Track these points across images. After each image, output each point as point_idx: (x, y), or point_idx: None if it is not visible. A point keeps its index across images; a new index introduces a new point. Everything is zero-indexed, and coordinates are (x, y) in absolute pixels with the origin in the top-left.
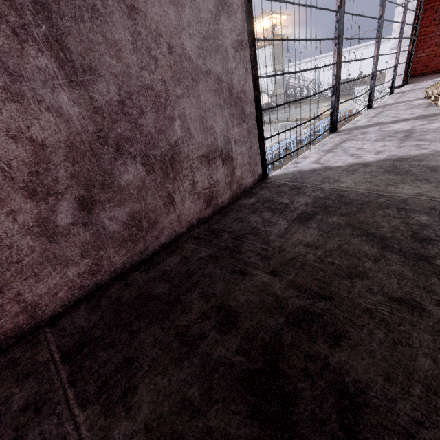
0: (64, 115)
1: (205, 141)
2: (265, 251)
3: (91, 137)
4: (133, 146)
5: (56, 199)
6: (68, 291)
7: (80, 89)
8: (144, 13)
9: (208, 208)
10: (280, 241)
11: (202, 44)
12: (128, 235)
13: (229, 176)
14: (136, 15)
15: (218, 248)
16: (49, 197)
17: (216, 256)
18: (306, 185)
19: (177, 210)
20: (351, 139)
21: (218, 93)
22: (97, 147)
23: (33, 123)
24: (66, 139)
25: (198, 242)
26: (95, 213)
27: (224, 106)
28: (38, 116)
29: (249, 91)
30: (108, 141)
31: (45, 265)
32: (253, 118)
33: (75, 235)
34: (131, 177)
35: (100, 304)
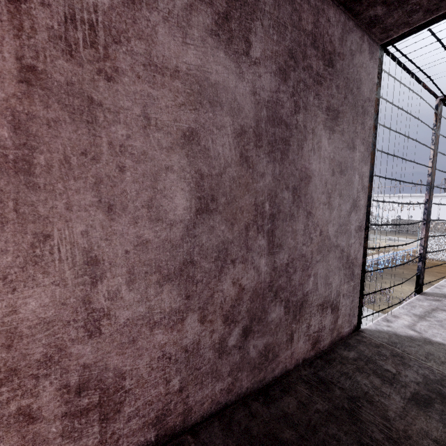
0: (259, 271)
1: (324, 293)
2: (389, 431)
3: (265, 285)
4: (283, 293)
5: (234, 325)
6: (210, 403)
7: (271, 256)
8: (313, 214)
9: (312, 350)
10: (402, 423)
11: (338, 229)
12: (258, 362)
13: (333, 323)
14: (309, 216)
15: (334, 405)
16: (231, 323)
17: (335, 415)
18: (409, 355)
19: (292, 347)
20: (443, 309)
21: (340, 259)
22: (266, 292)
23: (244, 275)
24: (254, 286)
25: (310, 388)
26: (248, 340)
27: (341, 268)
28: (248, 271)
29: (359, 257)
30: (273, 288)
31: (208, 376)
32: (358, 277)
33: (232, 355)
34: (275, 315)
35: (232, 429)
